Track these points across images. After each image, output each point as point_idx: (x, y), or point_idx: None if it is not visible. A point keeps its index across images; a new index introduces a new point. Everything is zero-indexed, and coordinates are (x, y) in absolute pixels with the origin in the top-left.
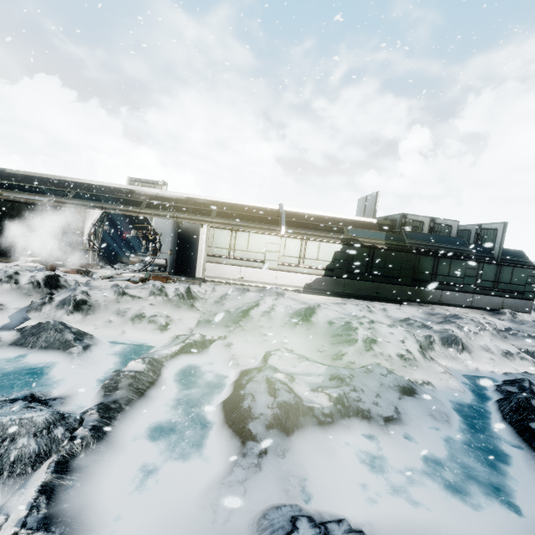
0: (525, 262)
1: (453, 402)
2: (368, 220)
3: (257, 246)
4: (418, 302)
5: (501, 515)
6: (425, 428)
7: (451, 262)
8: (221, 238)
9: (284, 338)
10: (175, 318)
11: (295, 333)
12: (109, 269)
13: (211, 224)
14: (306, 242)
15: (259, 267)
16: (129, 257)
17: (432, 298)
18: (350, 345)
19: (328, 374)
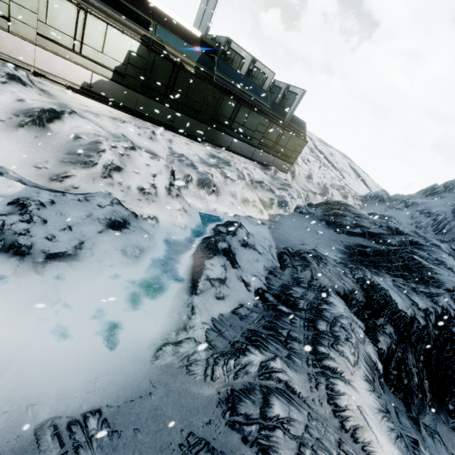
0: (302, 133)
1: (168, 236)
2: (192, 29)
3: None
4: (210, 143)
5: (107, 345)
6: (105, 263)
7: (250, 113)
8: None
9: None
10: None
11: (12, 137)
12: None
13: None
14: (85, 16)
15: None
16: None
17: (224, 142)
18: (85, 168)
19: (15, 197)
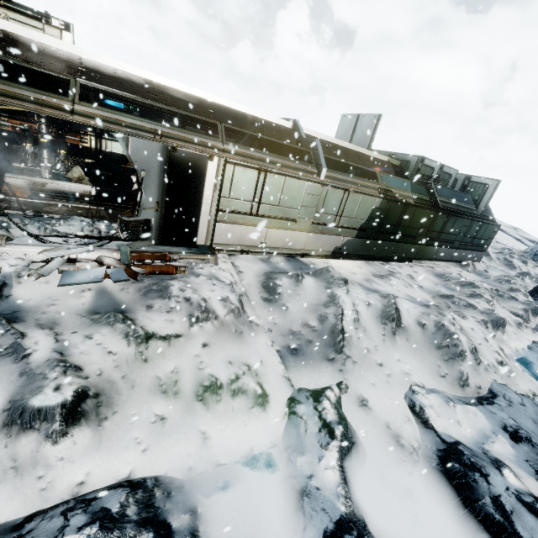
0: (492, 217)
1: None
2: (381, 157)
3: (292, 198)
4: (420, 259)
5: None
6: None
7: (456, 220)
8: (242, 183)
9: (400, 363)
10: (254, 362)
11: (401, 349)
12: (28, 242)
13: (224, 155)
14: (348, 195)
15: (289, 228)
16: (4, 177)
17: (431, 254)
18: (463, 361)
19: (500, 428)
